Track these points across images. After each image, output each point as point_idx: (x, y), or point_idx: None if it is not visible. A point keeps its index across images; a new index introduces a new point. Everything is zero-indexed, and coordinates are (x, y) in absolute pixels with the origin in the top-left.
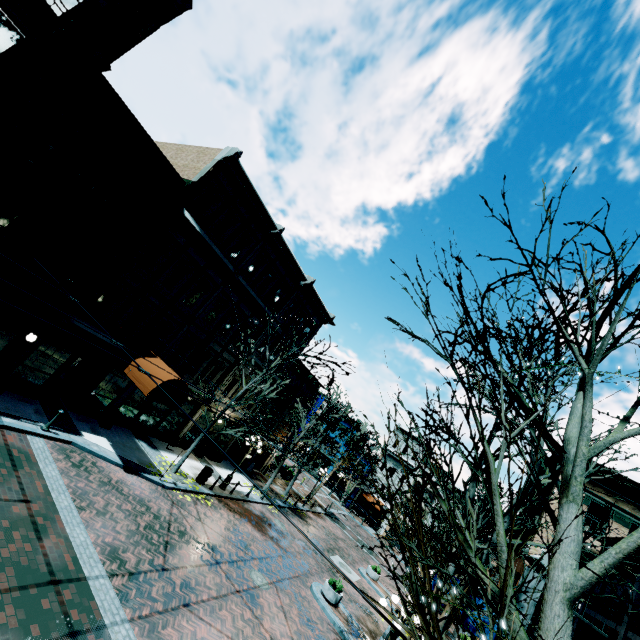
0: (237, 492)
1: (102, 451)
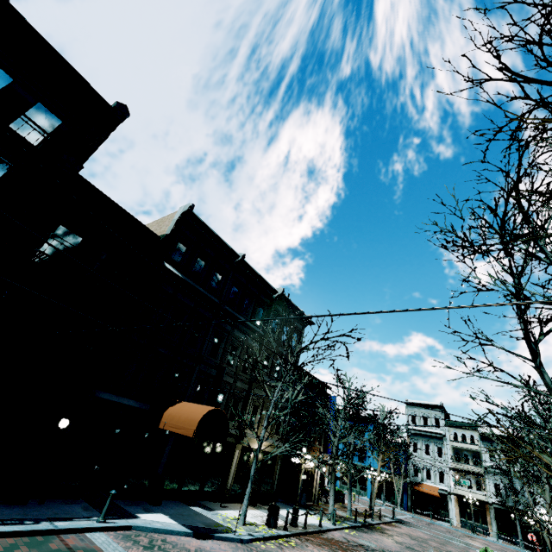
0: (309, 525)
1: (165, 525)
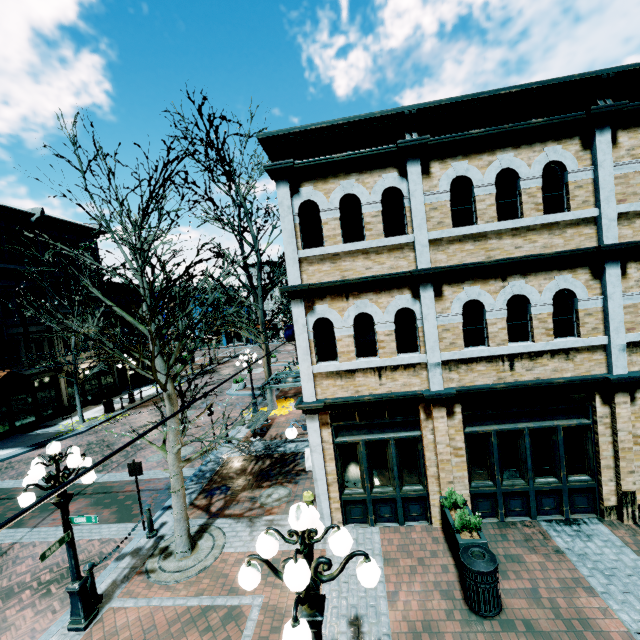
0: (148, 396)
1: (7, 455)
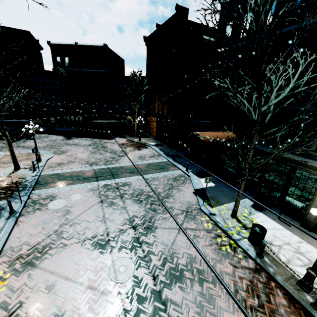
0: None
1: (197, 183)
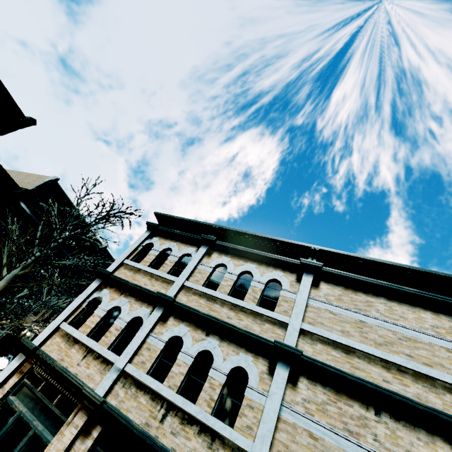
0: None
1: None
